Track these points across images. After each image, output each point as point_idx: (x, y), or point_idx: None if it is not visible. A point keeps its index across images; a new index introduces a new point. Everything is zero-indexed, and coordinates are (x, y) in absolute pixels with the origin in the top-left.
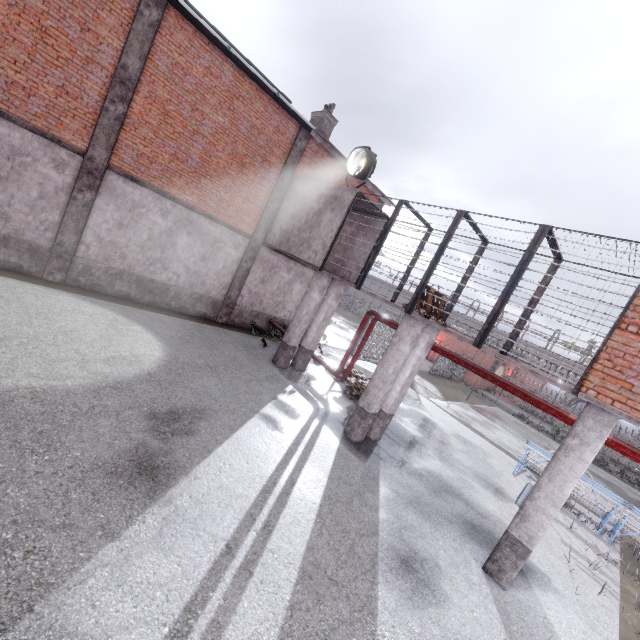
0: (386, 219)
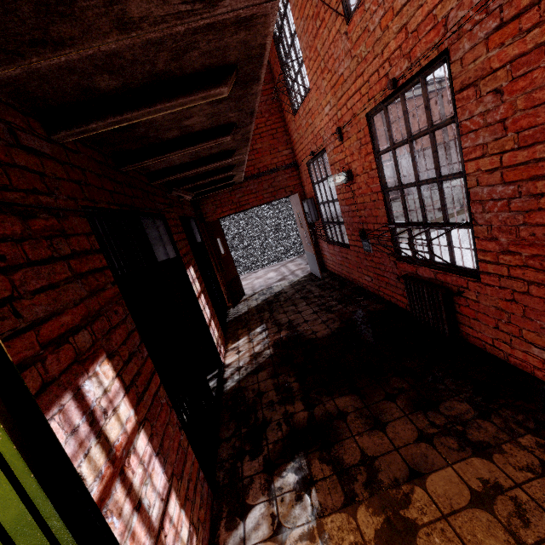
0: None
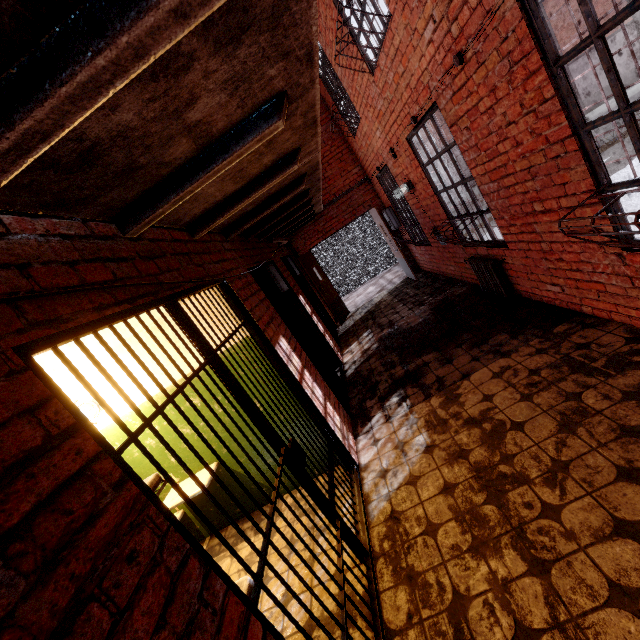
0: None
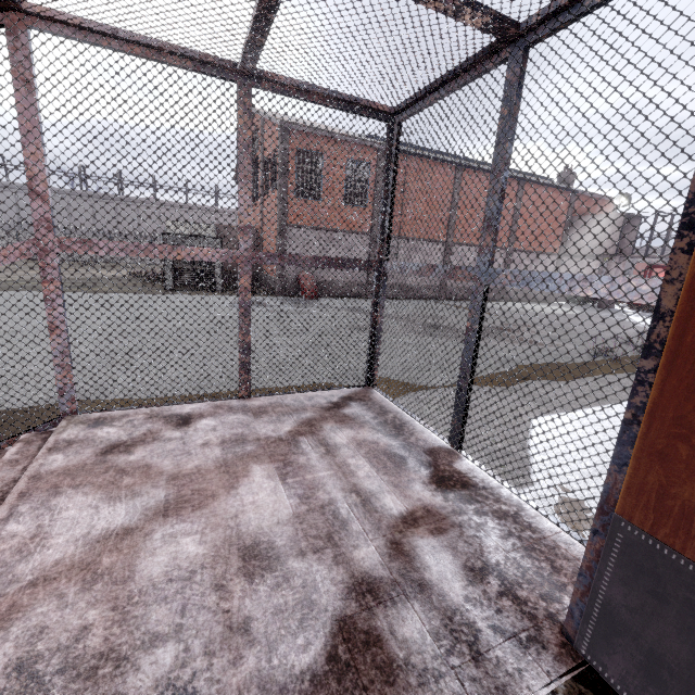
0: (639, 218)
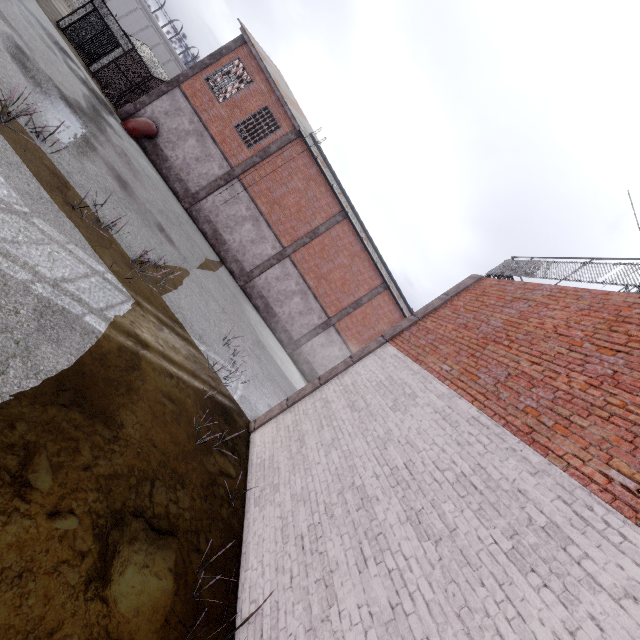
0: None
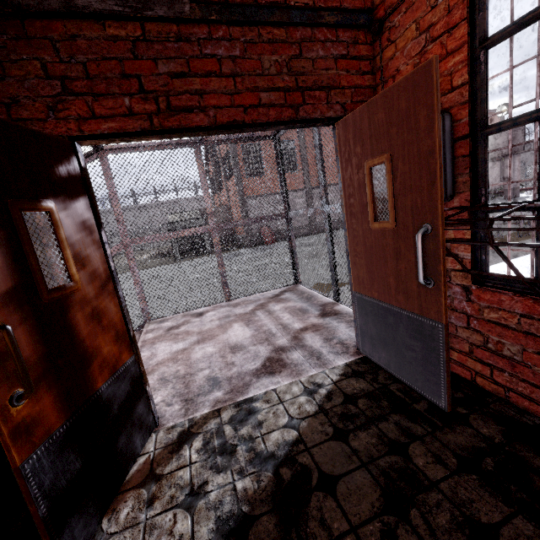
0: None
